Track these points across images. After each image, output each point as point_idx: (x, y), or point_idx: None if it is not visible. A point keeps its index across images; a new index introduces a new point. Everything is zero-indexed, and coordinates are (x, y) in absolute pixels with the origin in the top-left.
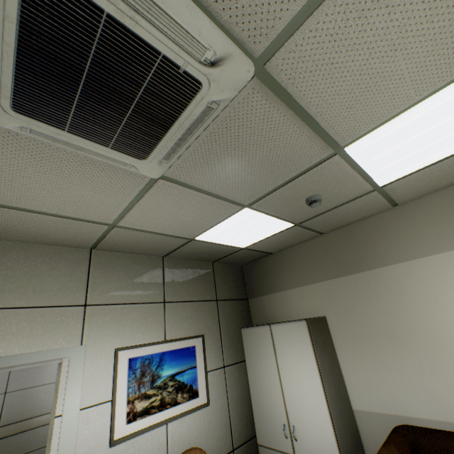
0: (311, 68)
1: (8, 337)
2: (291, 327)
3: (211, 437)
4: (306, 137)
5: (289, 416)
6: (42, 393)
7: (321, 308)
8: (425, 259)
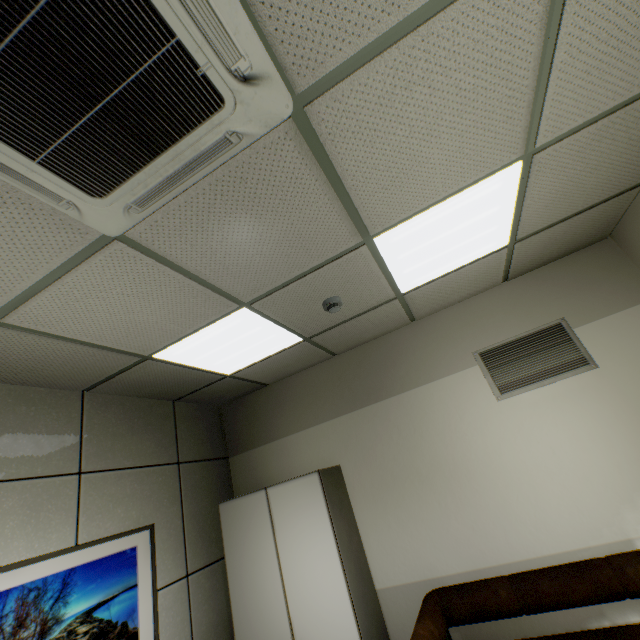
0: (354, 128)
1: None
2: (298, 485)
3: None
4: (336, 215)
5: (294, 628)
6: None
7: (335, 454)
8: (444, 380)
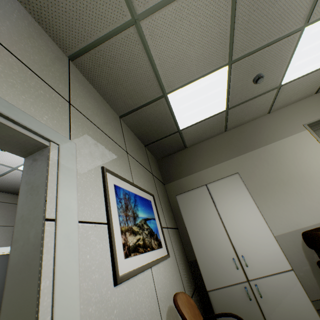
0: None
1: None
2: (227, 181)
3: (176, 289)
4: None
5: (236, 249)
6: None
7: None
8: (289, 138)
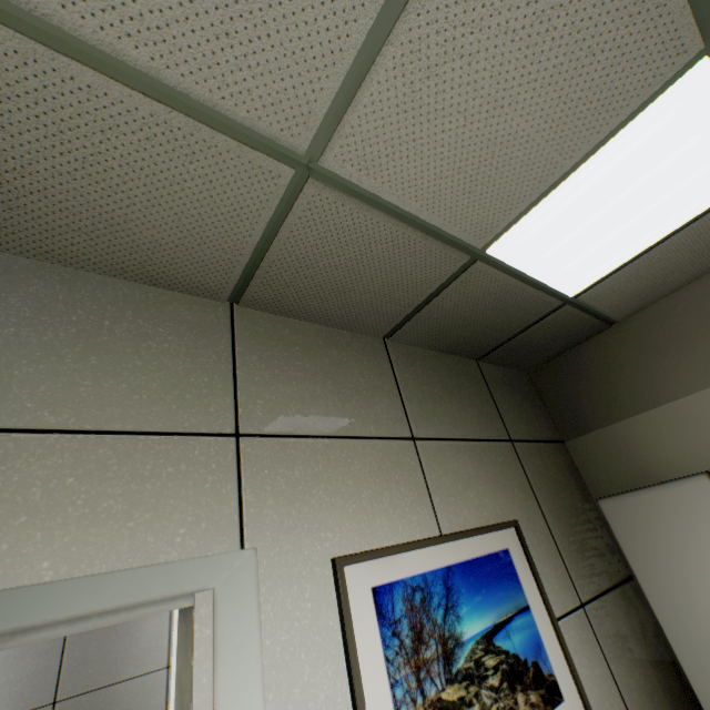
0: None
1: (14, 522)
2: None
3: None
4: None
5: None
6: (130, 698)
7: None
8: None
